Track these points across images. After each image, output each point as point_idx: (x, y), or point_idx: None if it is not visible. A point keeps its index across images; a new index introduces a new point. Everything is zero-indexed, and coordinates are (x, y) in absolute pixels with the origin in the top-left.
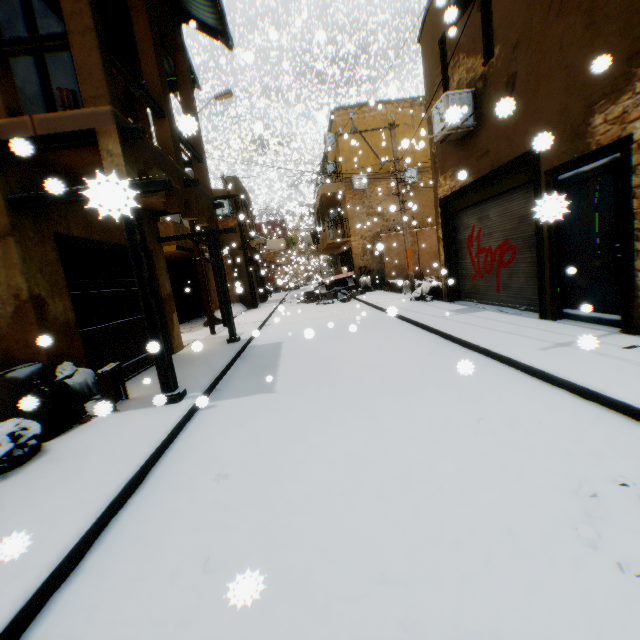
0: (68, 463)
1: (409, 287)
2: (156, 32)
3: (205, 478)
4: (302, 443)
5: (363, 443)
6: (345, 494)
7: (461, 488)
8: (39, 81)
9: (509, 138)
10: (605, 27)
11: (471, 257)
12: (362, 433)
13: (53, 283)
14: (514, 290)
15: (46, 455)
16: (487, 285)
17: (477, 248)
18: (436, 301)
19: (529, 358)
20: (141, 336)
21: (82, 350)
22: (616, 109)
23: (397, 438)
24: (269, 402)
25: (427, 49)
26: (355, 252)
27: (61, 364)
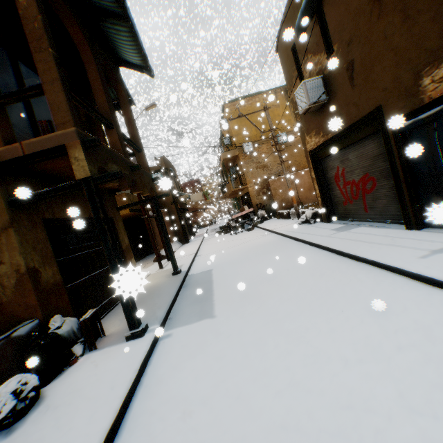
0: (60, 411)
1: (295, 214)
2: (102, 74)
3: (173, 416)
4: (248, 369)
5: (300, 366)
6: (300, 430)
7: (410, 416)
8: (27, 117)
9: (356, 103)
10: (418, 18)
11: (339, 189)
12: (296, 354)
13: (43, 256)
14: (379, 209)
15: (43, 402)
16: (356, 207)
17: (343, 182)
18: (318, 223)
19: (415, 267)
20: (110, 281)
21: (68, 302)
22: (440, 71)
23: (329, 358)
24: (212, 327)
25: (283, 55)
26: (252, 194)
27: (53, 317)
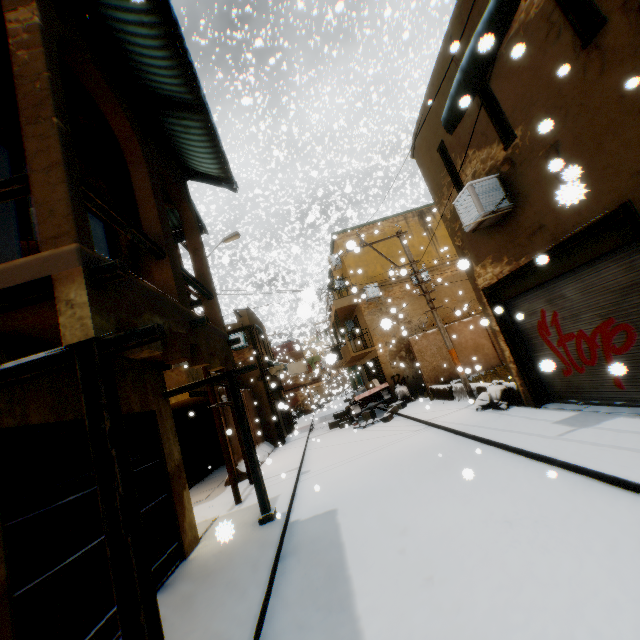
0: None
1: (462, 392)
2: (157, 181)
3: None
4: None
5: None
6: None
7: None
8: (20, 244)
9: (571, 205)
10: None
11: (551, 347)
12: None
13: None
14: None
15: None
16: (593, 380)
17: (557, 335)
18: (514, 407)
19: None
20: None
21: None
22: None
23: None
24: None
25: (424, 159)
26: (383, 361)
27: None
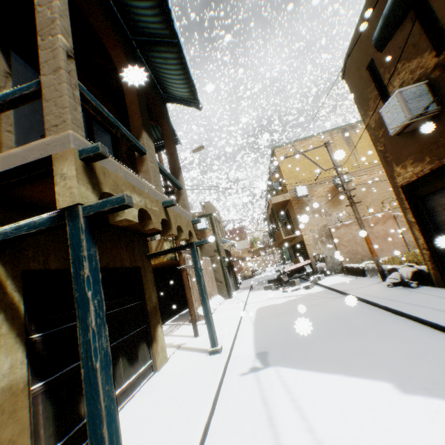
0: None
1: (373, 271)
2: (143, 99)
3: None
4: None
5: None
6: None
7: None
8: None
9: None
10: None
11: None
12: None
13: (1, 334)
14: None
15: None
16: None
17: None
18: (423, 287)
19: None
20: (120, 363)
21: (26, 422)
22: None
23: None
24: None
25: (353, 79)
26: (307, 243)
27: None
